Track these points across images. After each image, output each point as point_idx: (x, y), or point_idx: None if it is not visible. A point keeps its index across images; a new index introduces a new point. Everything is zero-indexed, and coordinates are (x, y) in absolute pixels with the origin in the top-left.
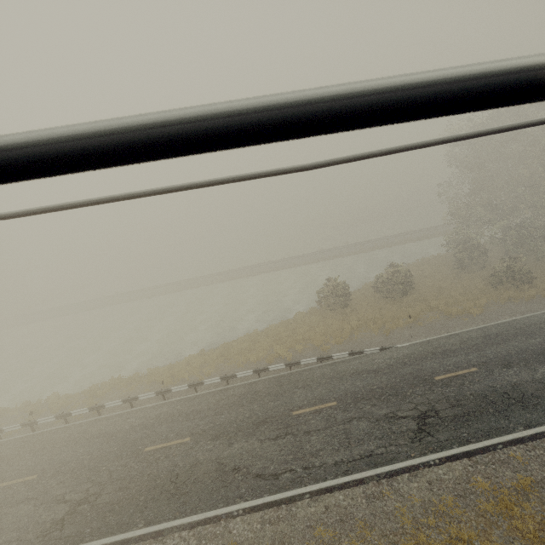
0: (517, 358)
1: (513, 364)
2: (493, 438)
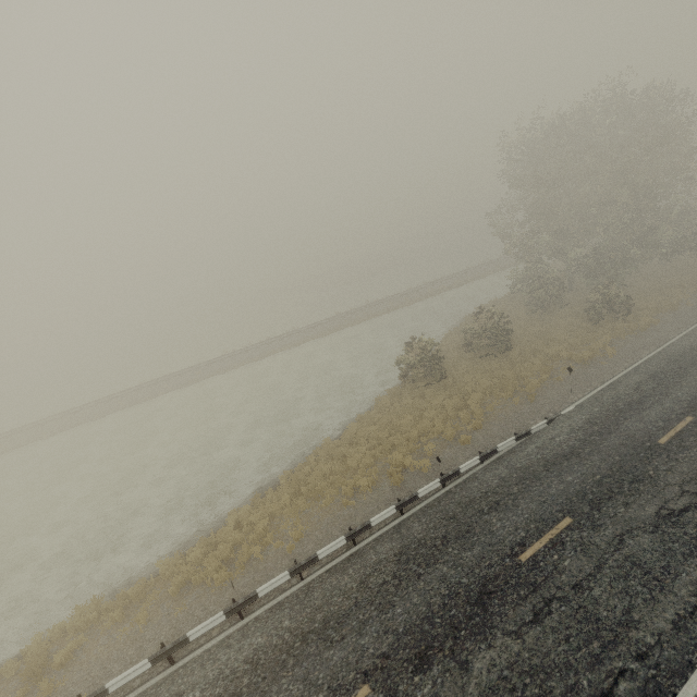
0: None
1: None
2: None
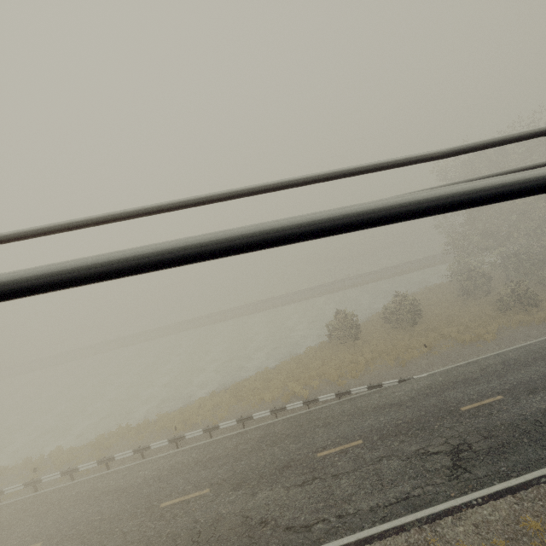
0: (541, 383)
1: (538, 390)
2: (534, 470)
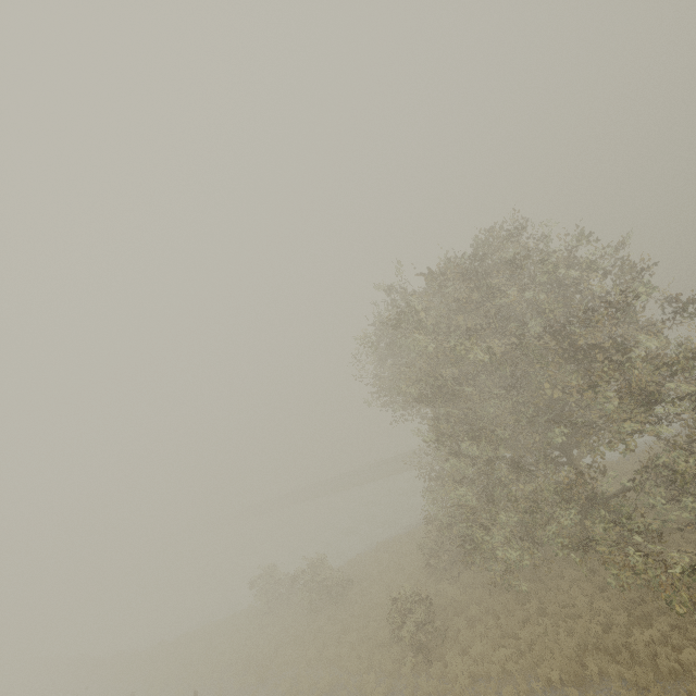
0: None
1: None
2: None
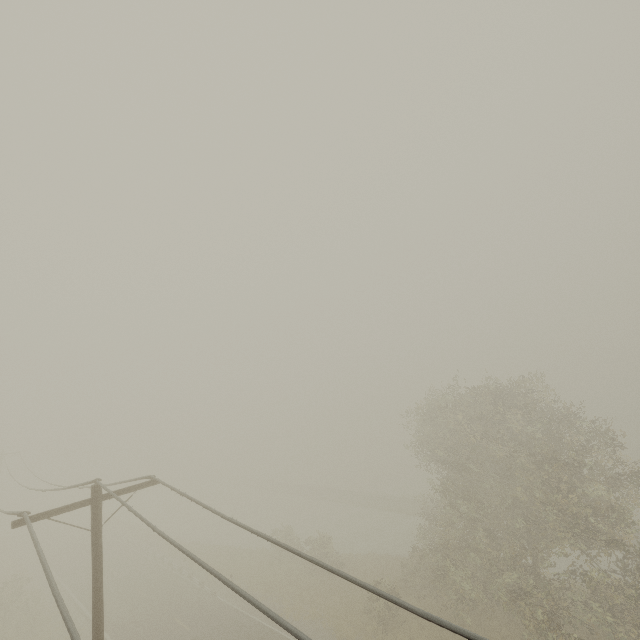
0: None
1: None
2: None
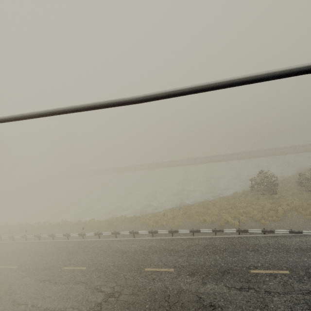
0: None
1: None
2: None
